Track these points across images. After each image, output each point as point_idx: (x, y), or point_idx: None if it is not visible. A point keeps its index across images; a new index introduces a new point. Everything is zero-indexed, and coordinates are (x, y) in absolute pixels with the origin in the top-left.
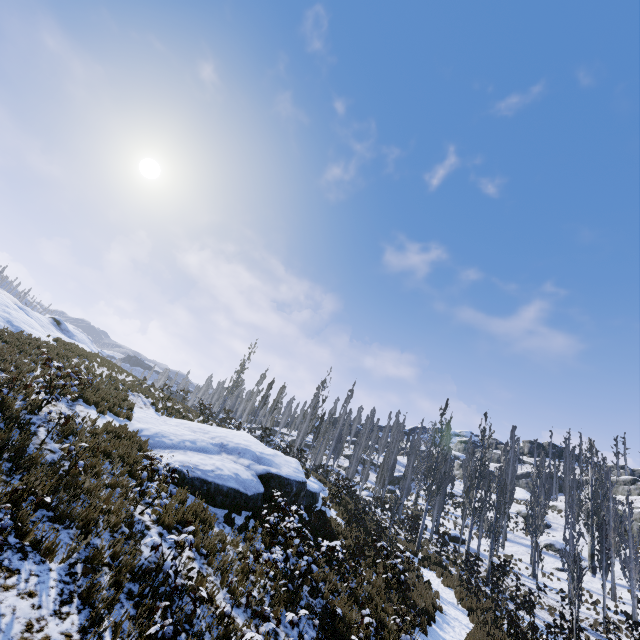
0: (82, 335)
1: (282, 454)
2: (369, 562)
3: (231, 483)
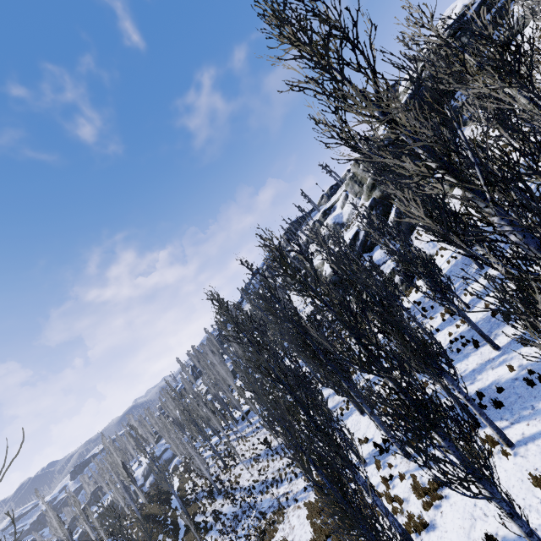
0: None
1: None
2: None
3: None
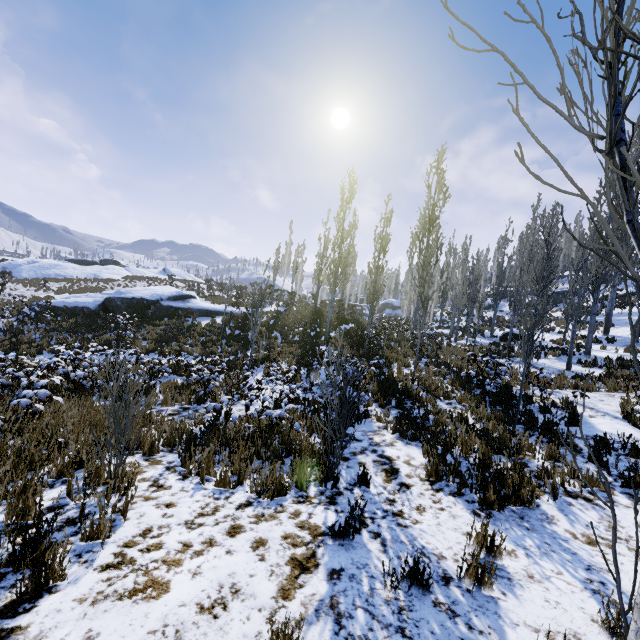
0: (181, 272)
1: (161, 289)
2: (143, 334)
3: (53, 303)
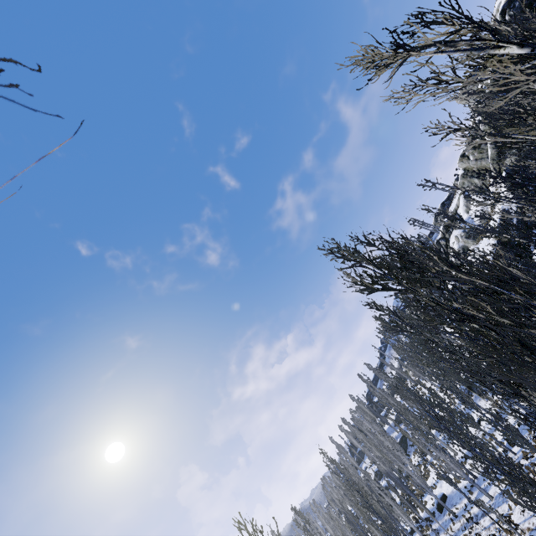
0: None
1: None
2: None
3: None
